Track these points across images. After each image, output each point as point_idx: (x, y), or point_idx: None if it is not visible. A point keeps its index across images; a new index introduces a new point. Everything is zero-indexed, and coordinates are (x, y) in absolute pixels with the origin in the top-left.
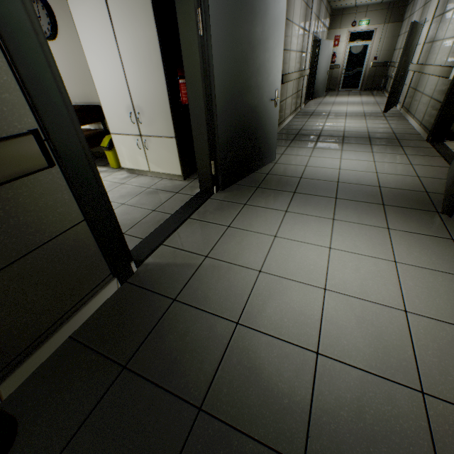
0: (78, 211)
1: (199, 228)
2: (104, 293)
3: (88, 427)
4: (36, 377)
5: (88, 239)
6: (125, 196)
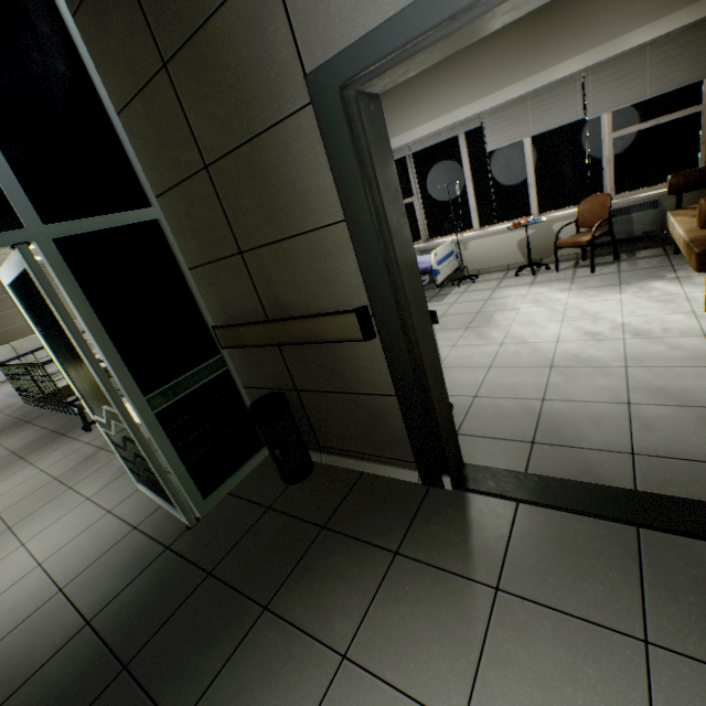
0: (392, 384)
1: (600, 557)
2: (401, 471)
3: (288, 520)
4: (334, 470)
5: (397, 414)
6: (660, 393)
